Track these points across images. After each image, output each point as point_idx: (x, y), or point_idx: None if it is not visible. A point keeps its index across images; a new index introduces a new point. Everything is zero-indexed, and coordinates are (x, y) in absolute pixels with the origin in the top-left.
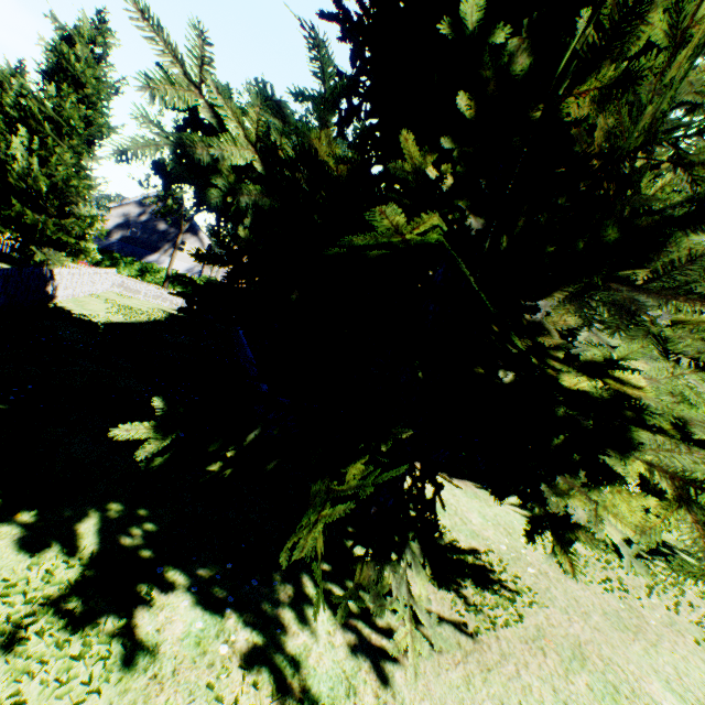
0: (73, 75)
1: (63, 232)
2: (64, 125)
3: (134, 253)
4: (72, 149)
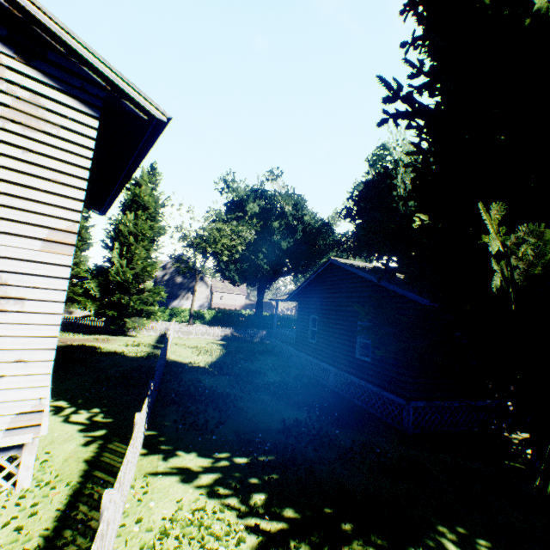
0: (140, 203)
1: (141, 303)
2: (139, 234)
3: (162, 303)
4: (143, 248)
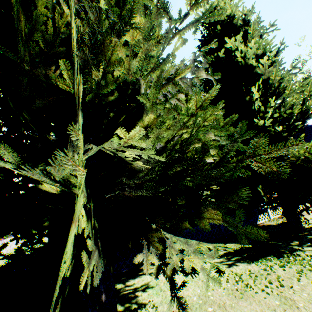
0: None
1: None
2: None
3: None
4: None
